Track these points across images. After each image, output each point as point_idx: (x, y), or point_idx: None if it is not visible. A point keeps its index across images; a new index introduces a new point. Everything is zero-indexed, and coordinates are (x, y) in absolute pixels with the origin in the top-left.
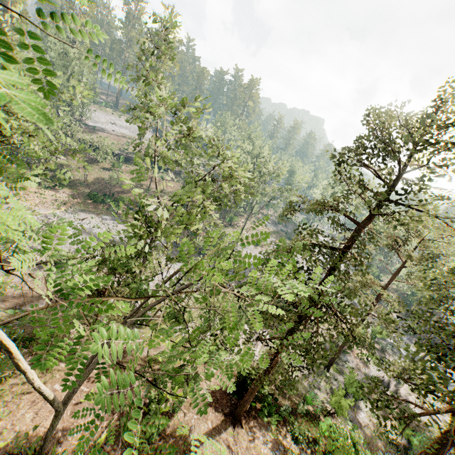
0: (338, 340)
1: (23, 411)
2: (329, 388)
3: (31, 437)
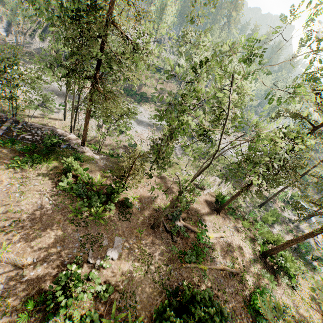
0: (268, 196)
1: (138, 188)
2: (259, 215)
3: (145, 197)
